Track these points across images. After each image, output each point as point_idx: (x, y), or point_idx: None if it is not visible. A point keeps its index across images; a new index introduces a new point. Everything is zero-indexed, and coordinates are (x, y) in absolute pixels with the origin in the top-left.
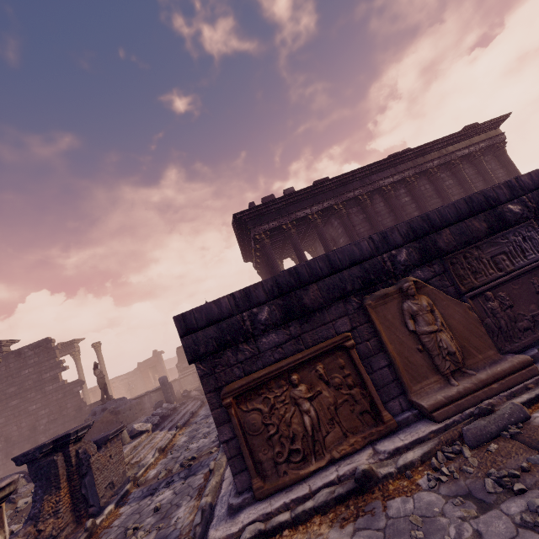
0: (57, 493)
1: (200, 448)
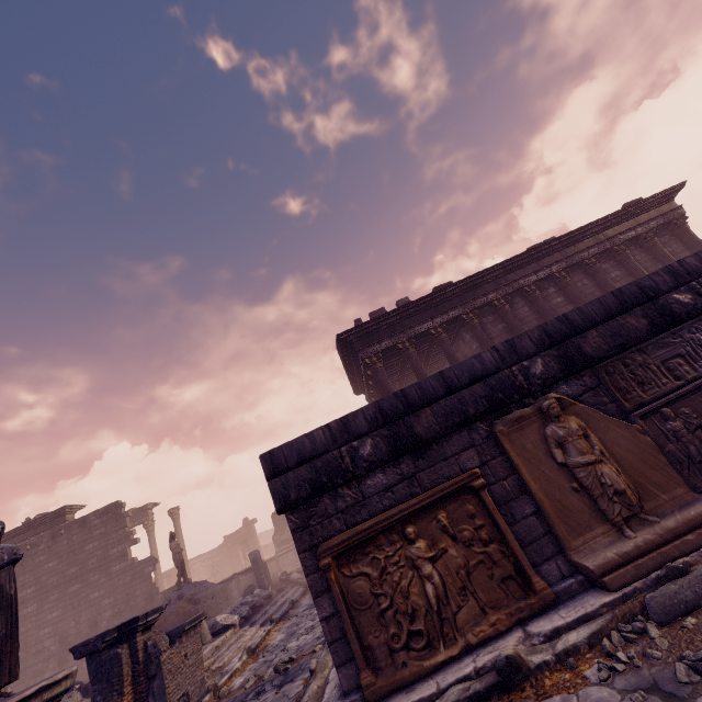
0: (119, 701)
1: (300, 647)
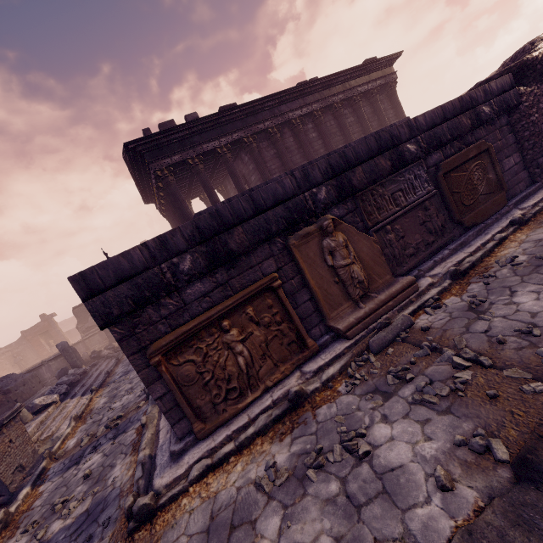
0: None
1: (125, 406)
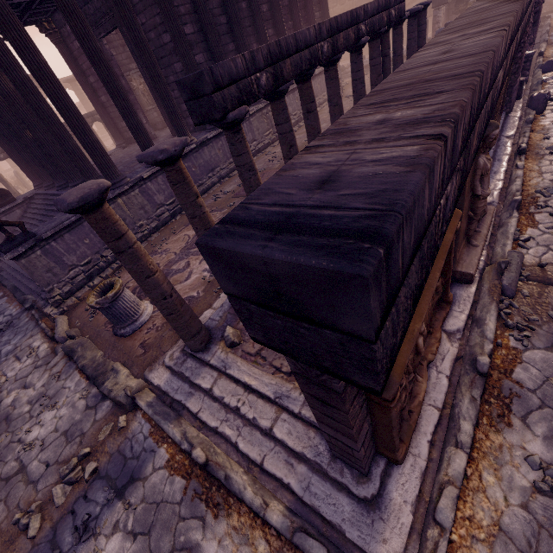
0: None
1: (68, 432)
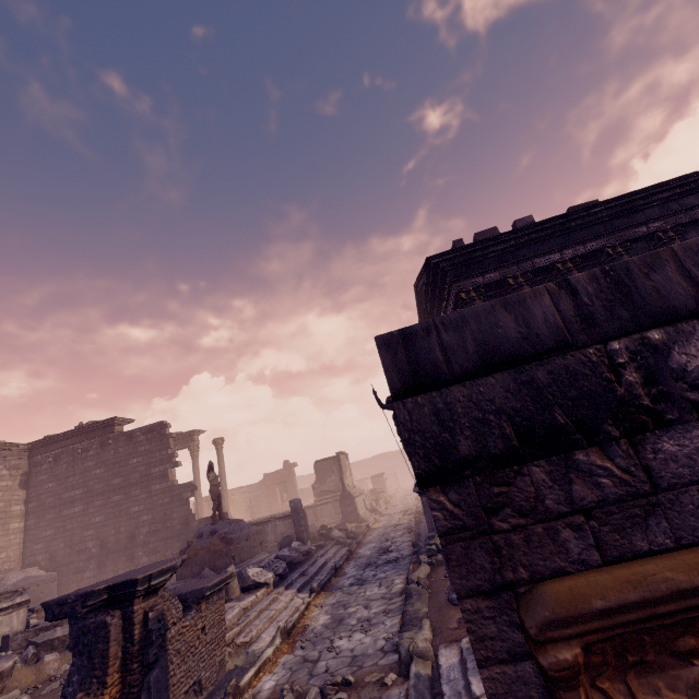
0: (99, 695)
1: (356, 657)
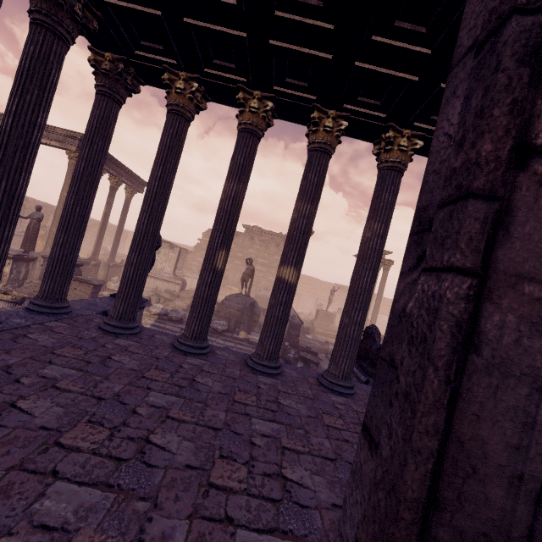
0: None
1: None
